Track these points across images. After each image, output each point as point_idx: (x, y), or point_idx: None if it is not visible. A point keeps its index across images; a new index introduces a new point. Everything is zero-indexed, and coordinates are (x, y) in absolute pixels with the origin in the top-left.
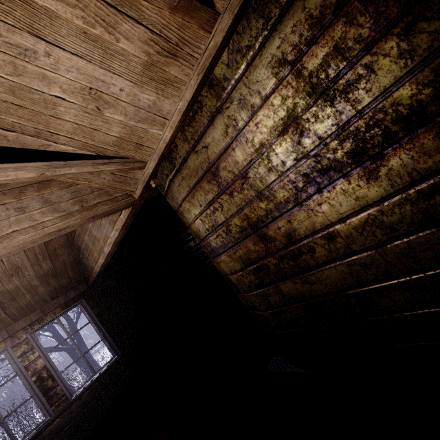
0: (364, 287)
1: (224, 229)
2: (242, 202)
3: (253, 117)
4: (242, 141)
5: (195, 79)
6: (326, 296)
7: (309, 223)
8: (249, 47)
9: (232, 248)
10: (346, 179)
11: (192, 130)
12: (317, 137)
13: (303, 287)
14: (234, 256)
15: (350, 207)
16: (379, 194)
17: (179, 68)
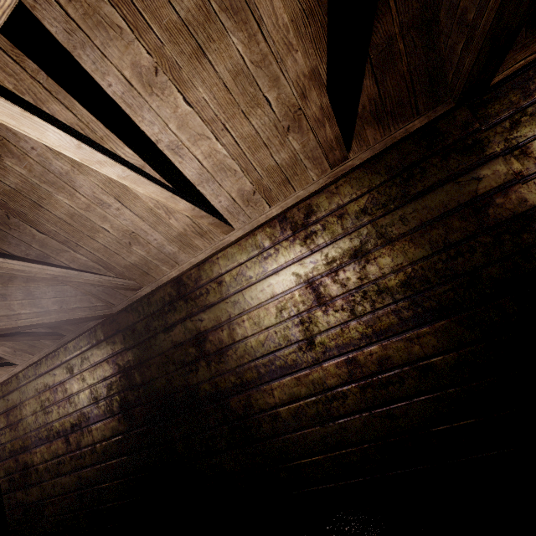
0: (43, 501)
1: (3, 448)
2: (14, 436)
3: (26, 401)
4: (21, 408)
5: (8, 375)
6: (31, 504)
7: (33, 460)
8: (30, 377)
9: (3, 461)
10: (44, 446)
11: (6, 388)
12: (40, 424)
13: (25, 496)
14: (3, 467)
15: (44, 458)
16: (51, 457)
17: (0, 371)
